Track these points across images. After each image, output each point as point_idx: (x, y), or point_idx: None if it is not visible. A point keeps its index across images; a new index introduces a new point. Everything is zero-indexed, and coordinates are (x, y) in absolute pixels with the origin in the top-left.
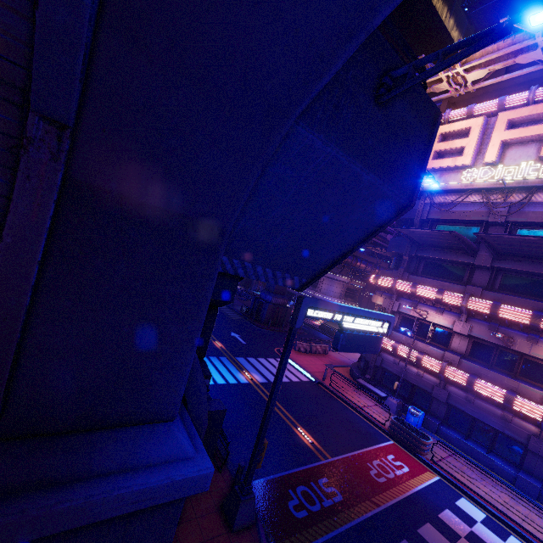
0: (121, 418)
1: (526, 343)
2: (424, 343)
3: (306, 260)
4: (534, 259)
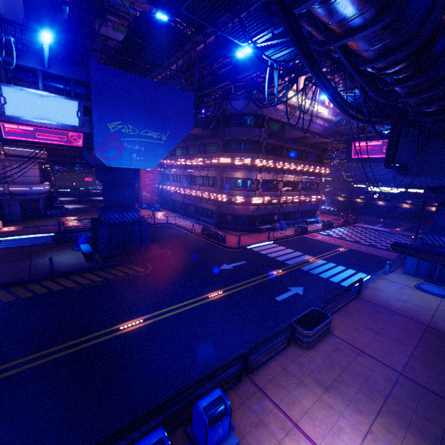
0: None
1: (297, 177)
2: (273, 191)
3: None
4: (300, 143)
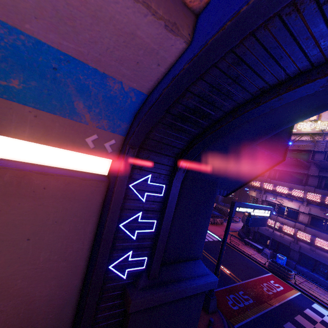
0: (186, 258)
1: None
2: (283, 218)
3: (232, 184)
4: None
